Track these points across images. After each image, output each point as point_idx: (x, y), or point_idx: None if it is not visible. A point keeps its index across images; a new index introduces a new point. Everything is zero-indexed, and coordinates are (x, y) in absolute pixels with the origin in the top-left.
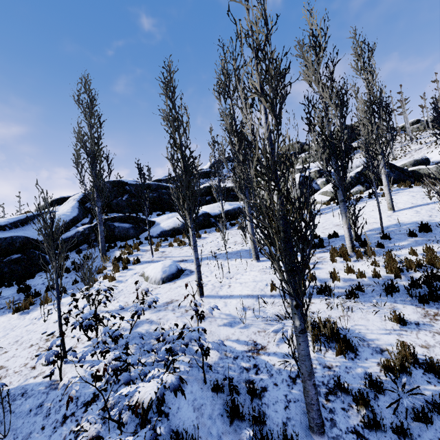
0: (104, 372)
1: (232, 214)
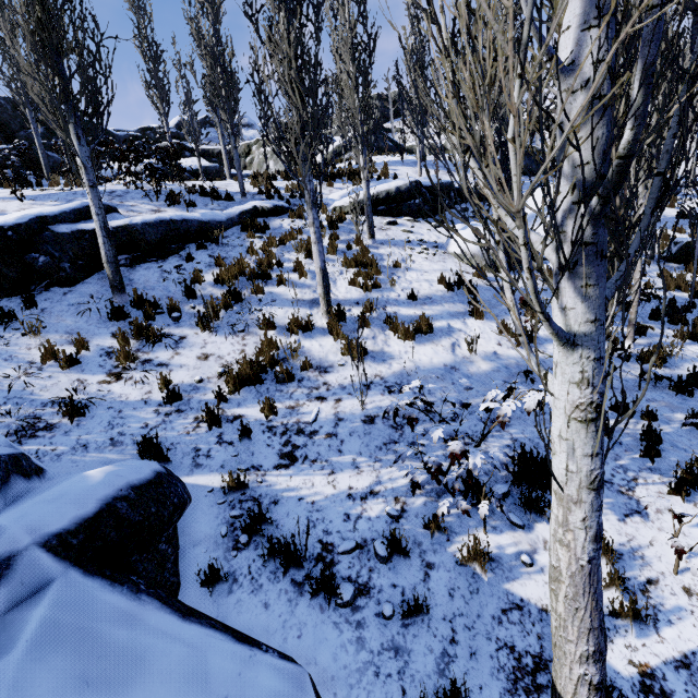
0: (129, 145)
1: (213, 173)
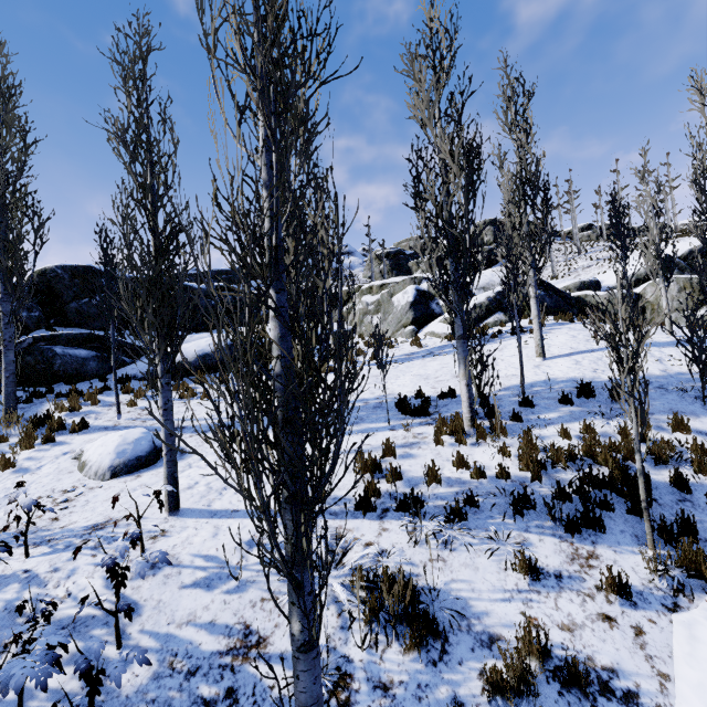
0: None
1: None
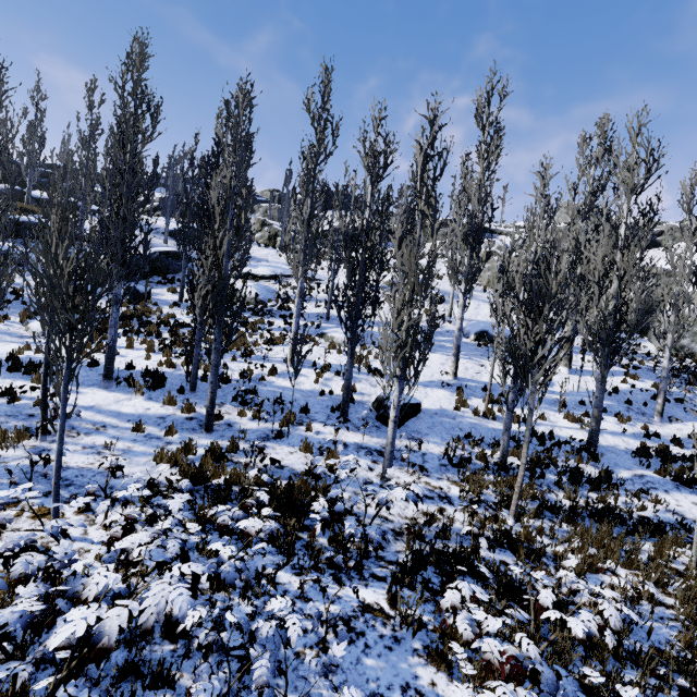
0: None
1: None
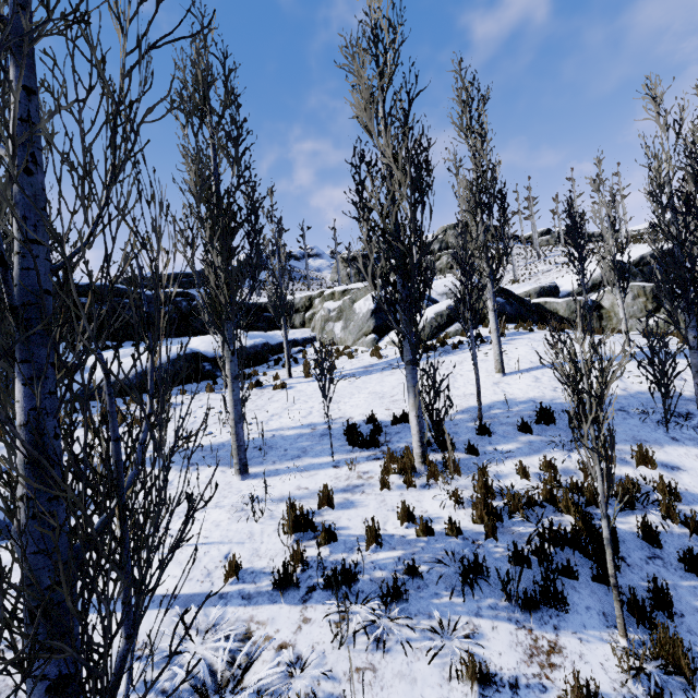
0: None
1: (251, 355)
